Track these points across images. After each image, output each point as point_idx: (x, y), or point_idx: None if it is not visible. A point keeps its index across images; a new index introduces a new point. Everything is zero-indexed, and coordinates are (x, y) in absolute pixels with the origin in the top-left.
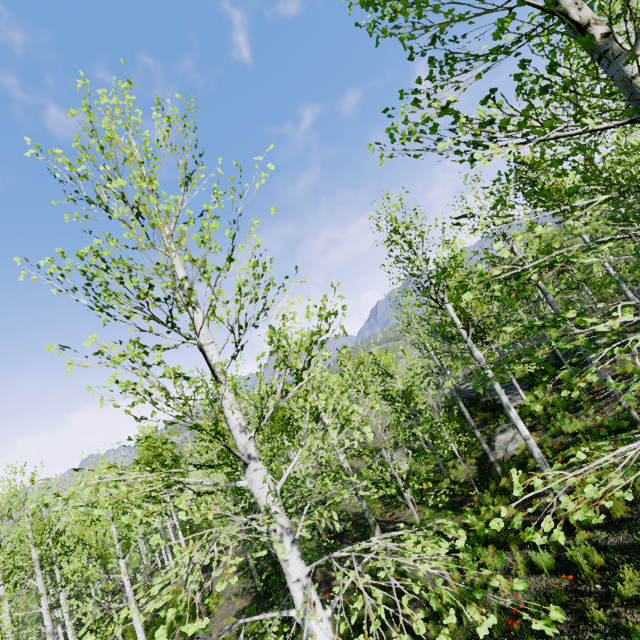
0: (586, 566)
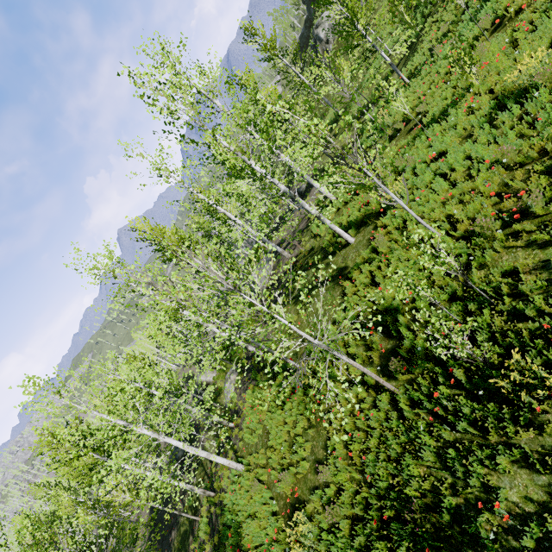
0: (206, 535)
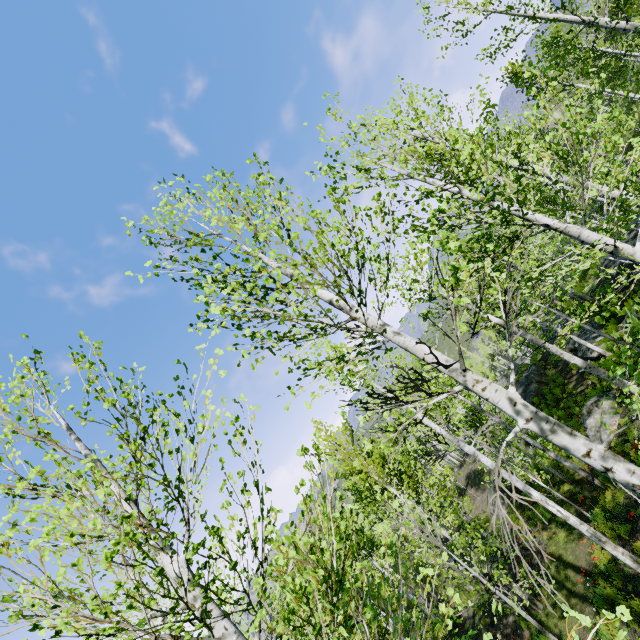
0: None
